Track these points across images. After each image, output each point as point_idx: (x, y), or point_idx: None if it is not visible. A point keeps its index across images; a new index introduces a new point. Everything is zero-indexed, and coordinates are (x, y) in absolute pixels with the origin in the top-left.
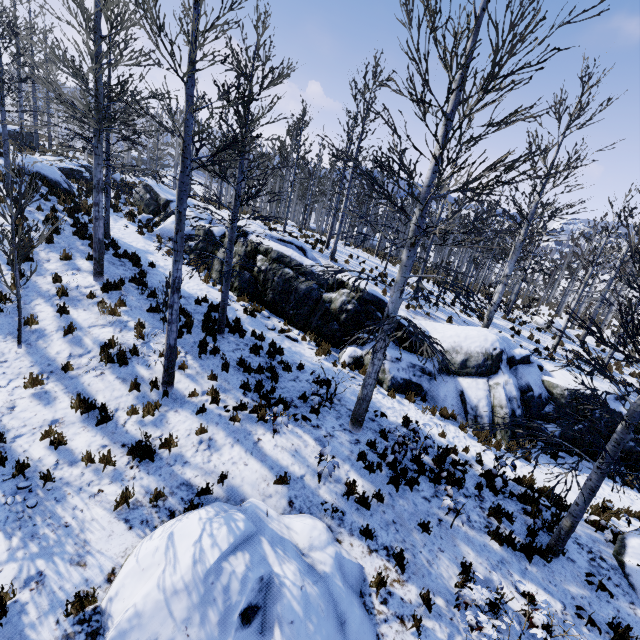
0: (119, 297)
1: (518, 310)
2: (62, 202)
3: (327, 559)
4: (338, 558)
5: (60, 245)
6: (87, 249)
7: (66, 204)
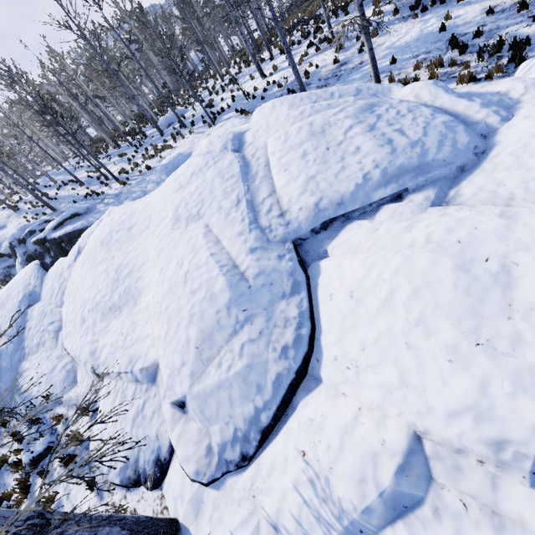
0: None
1: (181, 107)
2: None
3: None
4: None
5: None
6: None
7: None
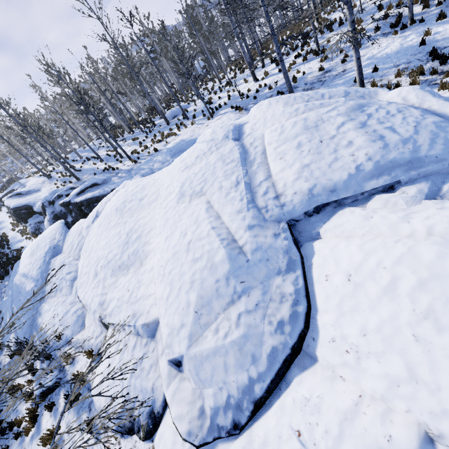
0: None
1: (185, 103)
2: None
3: None
4: None
5: None
6: None
7: None
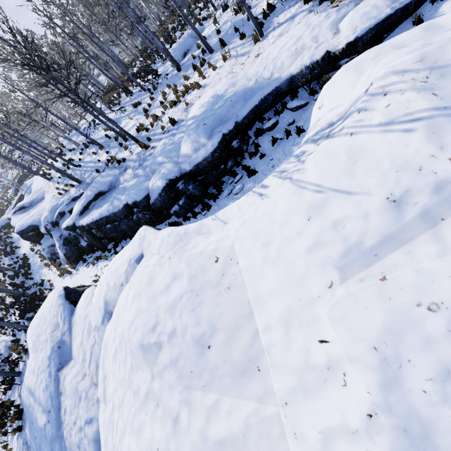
0: (3, 280)
1: None
2: (4, 238)
3: (2, 347)
4: (5, 345)
5: (2, 263)
6: (6, 259)
7: (3, 240)
